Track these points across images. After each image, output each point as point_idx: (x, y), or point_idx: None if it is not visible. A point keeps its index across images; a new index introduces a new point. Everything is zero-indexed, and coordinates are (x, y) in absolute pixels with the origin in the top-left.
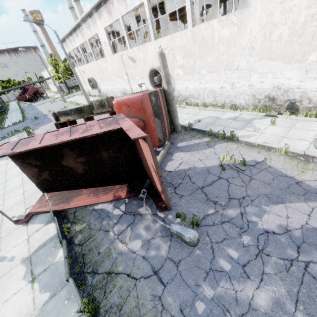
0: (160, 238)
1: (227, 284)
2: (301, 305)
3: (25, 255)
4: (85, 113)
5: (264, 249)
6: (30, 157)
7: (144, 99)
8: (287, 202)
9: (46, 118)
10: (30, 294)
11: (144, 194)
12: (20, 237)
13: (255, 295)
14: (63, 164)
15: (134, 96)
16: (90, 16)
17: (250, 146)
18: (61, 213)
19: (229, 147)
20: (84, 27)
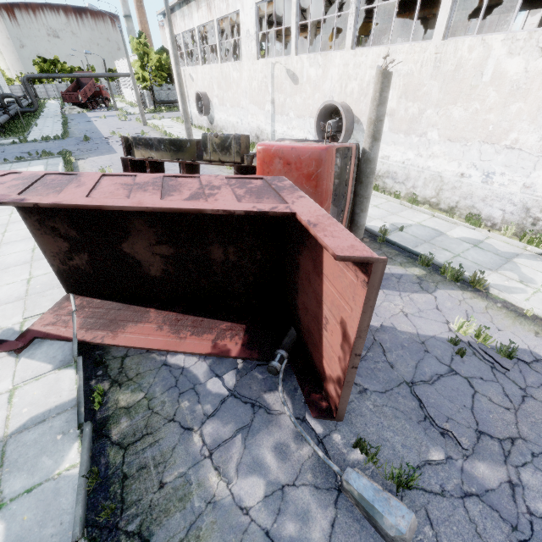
0: (310, 490)
1: None
2: None
3: None
4: (187, 154)
5: None
6: (59, 217)
7: (326, 159)
8: None
9: (104, 144)
10: None
11: (283, 363)
12: None
13: None
14: (124, 249)
15: (308, 146)
16: None
17: (516, 315)
18: (94, 350)
19: (468, 303)
20: None
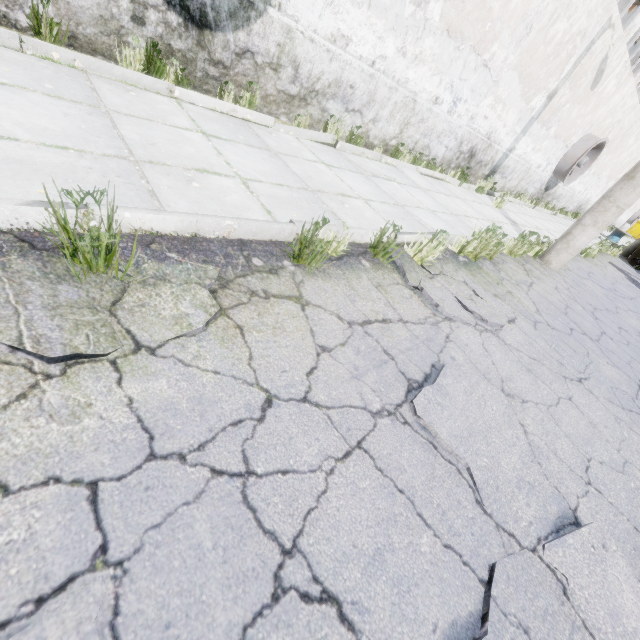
0: None
1: None
2: None
3: None
4: None
5: None
6: None
7: None
8: None
9: None
10: None
11: None
12: None
13: None
14: None
15: None
16: None
17: None
18: None
19: None
20: None
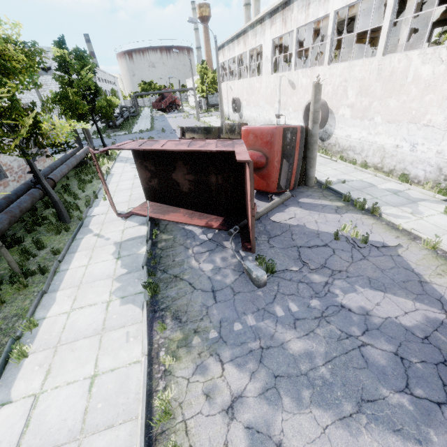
0: (231, 270)
1: (271, 324)
2: (331, 365)
3: (117, 240)
4: (212, 135)
5: (328, 316)
6: (149, 161)
7: (276, 133)
8: (389, 293)
9: (172, 133)
10: (114, 266)
11: (235, 231)
12: (117, 227)
13: (292, 341)
14: (173, 177)
15: (266, 127)
16: (261, 22)
17: (391, 228)
18: (155, 221)
19: (362, 220)
20: (249, 35)
